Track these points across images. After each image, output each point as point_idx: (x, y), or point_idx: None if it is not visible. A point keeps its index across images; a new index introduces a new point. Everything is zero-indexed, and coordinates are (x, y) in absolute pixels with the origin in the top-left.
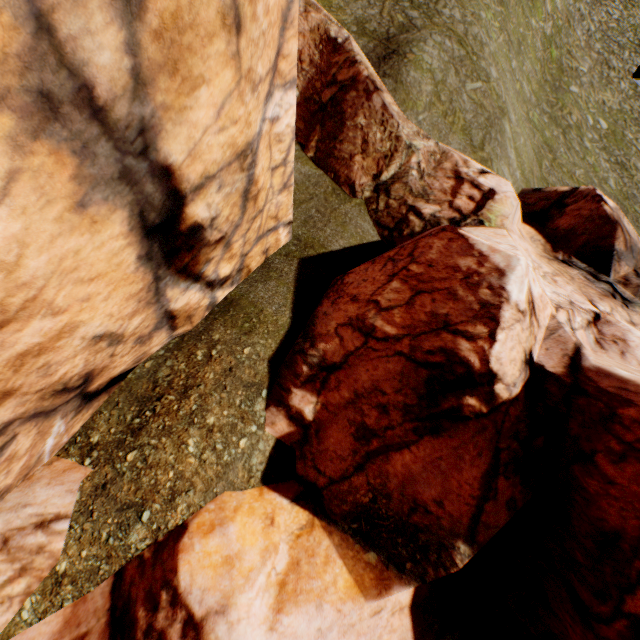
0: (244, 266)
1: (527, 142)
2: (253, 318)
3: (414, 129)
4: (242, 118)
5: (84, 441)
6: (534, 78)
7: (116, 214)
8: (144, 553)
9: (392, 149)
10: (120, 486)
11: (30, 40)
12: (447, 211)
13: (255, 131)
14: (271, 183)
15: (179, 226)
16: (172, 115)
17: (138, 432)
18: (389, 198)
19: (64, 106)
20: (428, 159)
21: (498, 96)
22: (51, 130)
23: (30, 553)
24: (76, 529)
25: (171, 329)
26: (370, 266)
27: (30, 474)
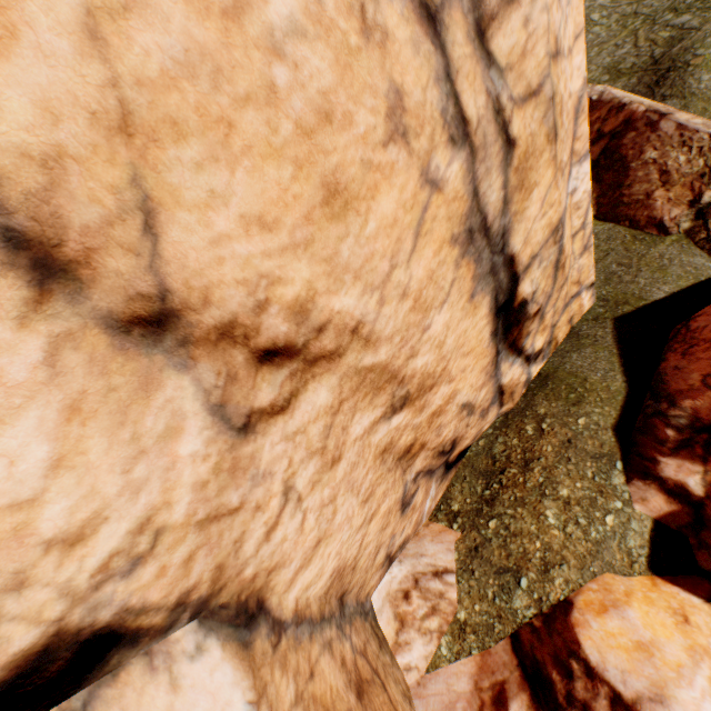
0: (552, 338)
1: None
2: (577, 388)
3: None
4: (555, 200)
5: (446, 509)
6: None
7: (484, 300)
8: (532, 621)
9: (708, 164)
10: (490, 550)
11: (469, 204)
12: None
13: (562, 207)
14: (571, 249)
15: (513, 303)
16: (517, 217)
17: (491, 502)
18: None
19: (474, 234)
20: None
21: None
22: (468, 250)
23: (434, 596)
24: (463, 584)
25: (499, 405)
26: None
27: (416, 531)
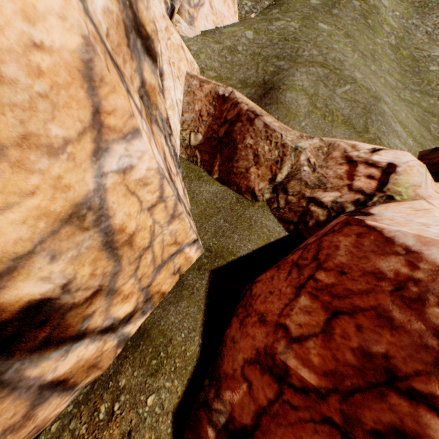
0: (152, 294)
1: (408, 114)
2: (161, 352)
3: (297, 134)
4: (43, 185)
5: None
6: (394, 72)
7: None
8: None
9: (280, 154)
10: None
11: None
12: (348, 194)
13: (87, 189)
14: (154, 219)
15: None
16: None
17: None
18: (287, 195)
19: None
20: (316, 153)
21: (367, 90)
22: None
23: None
24: None
25: (67, 390)
26: (275, 273)
27: None
